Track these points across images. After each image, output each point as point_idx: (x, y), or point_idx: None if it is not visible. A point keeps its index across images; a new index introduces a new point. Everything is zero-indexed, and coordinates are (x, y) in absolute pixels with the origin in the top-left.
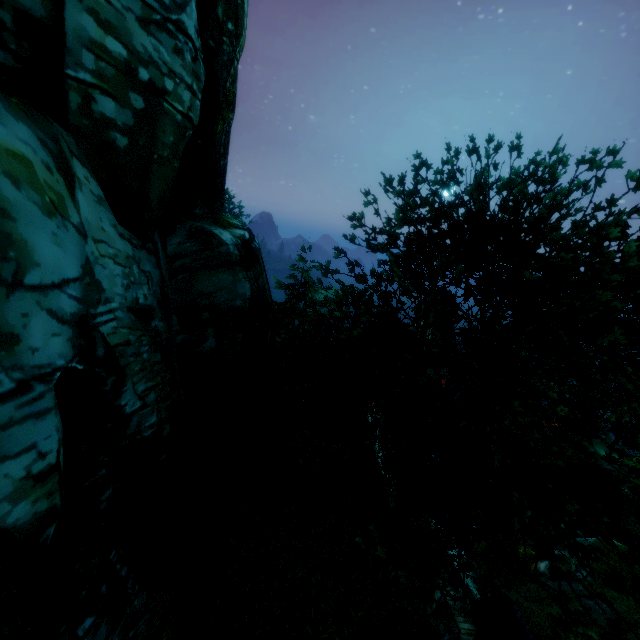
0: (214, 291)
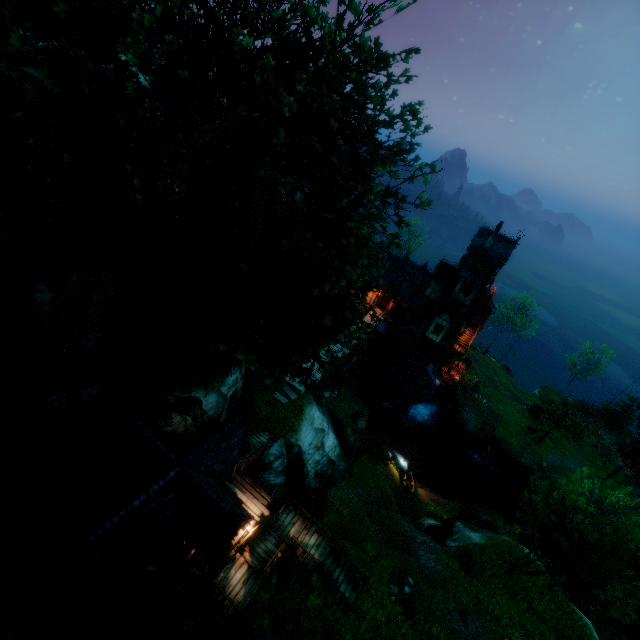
0: None
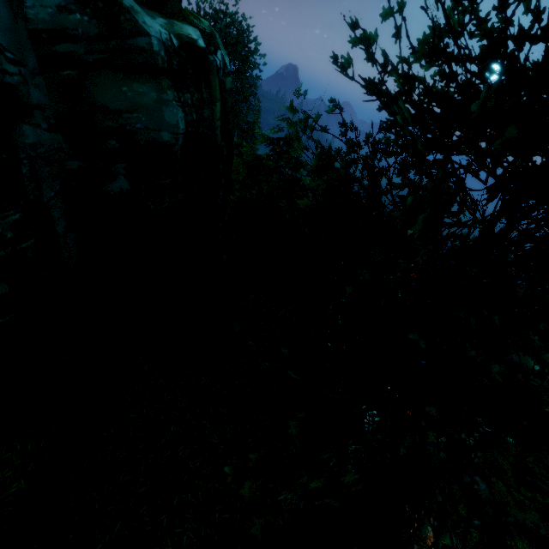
0: (125, 109)
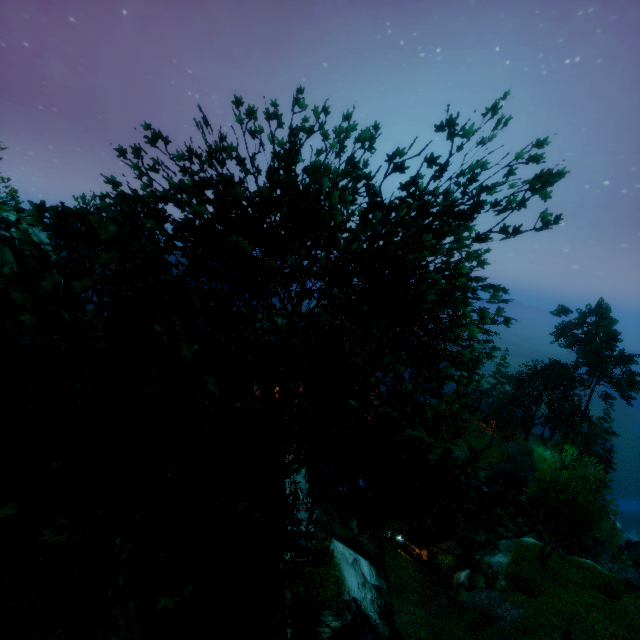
0: None
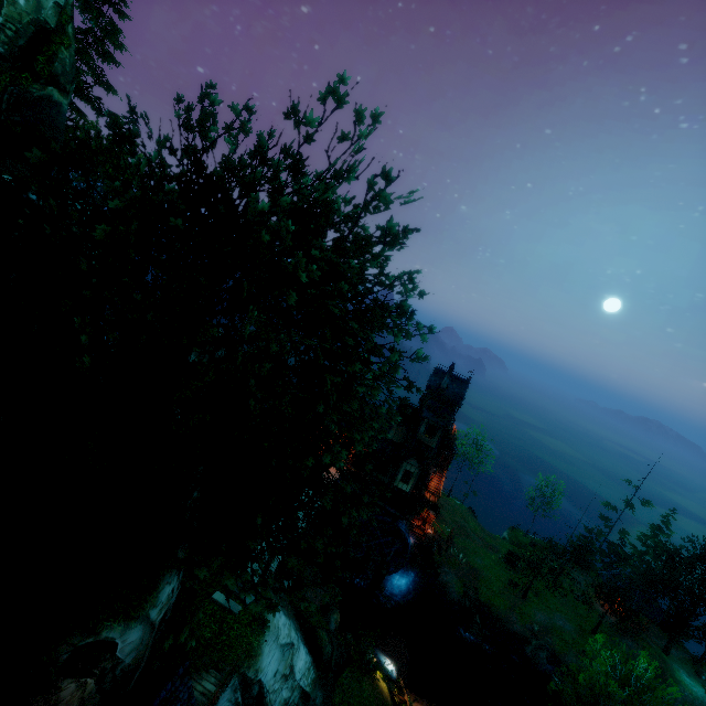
0: None
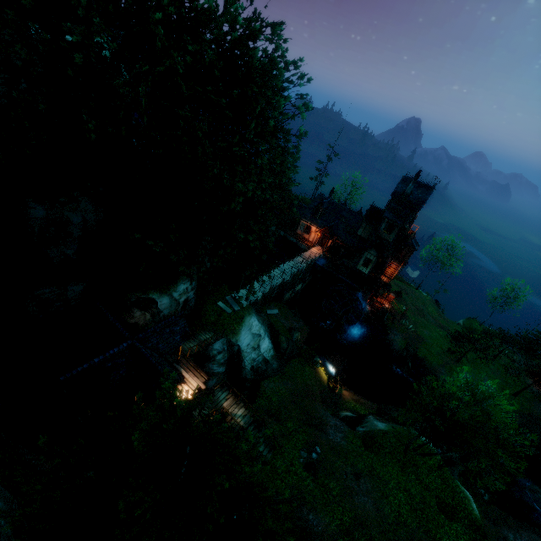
0: None
